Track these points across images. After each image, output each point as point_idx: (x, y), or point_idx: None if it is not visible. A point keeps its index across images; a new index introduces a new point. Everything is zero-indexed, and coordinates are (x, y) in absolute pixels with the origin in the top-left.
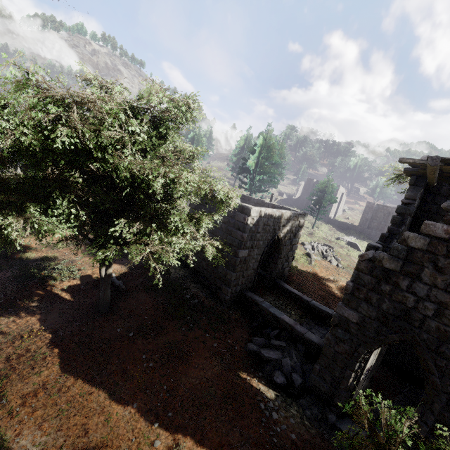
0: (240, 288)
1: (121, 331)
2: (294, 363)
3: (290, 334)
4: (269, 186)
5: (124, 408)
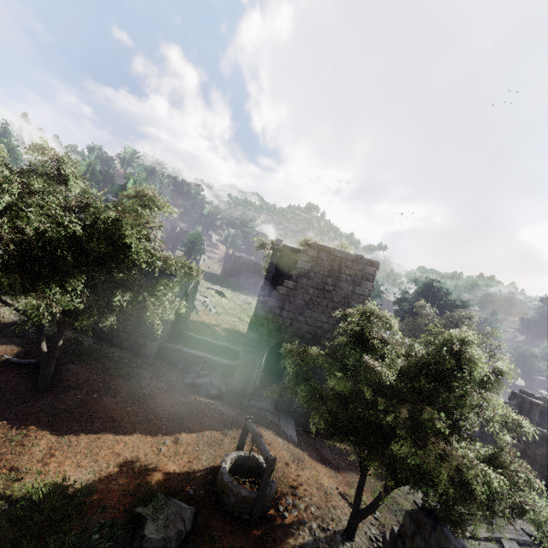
0: (161, 342)
1: (81, 397)
2: (219, 381)
3: (210, 365)
4: None
5: (132, 435)
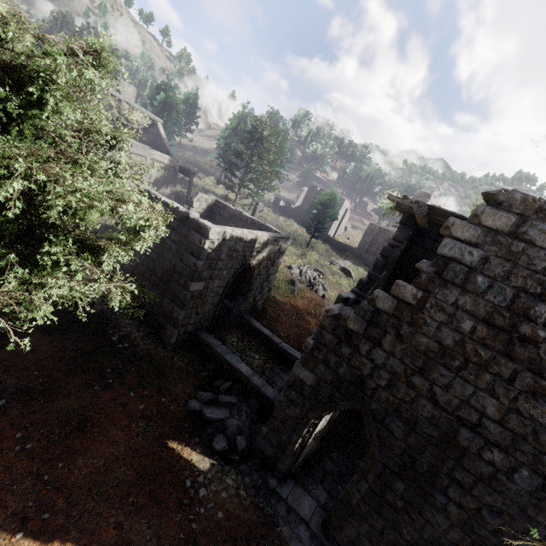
0: (193, 328)
1: None
2: (243, 423)
3: (245, 386)
4: (263, 188)
5: None
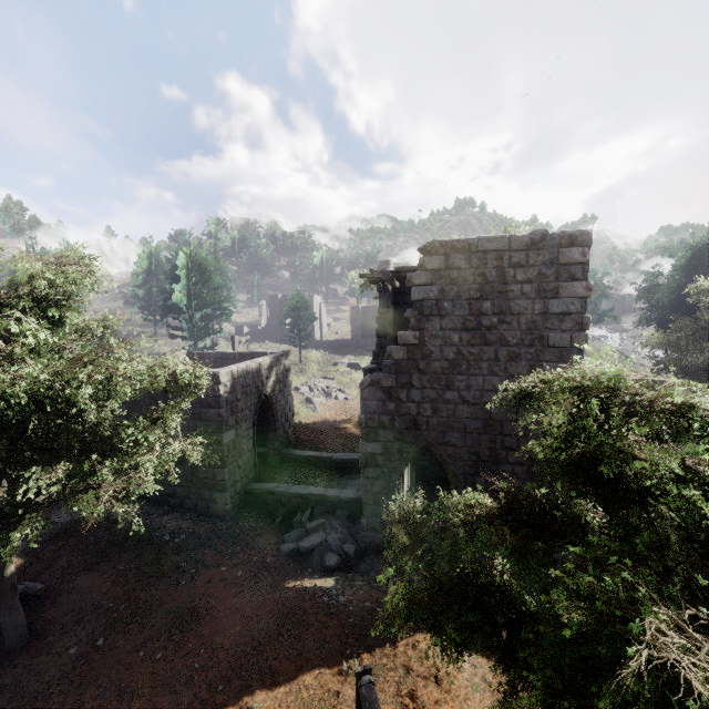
0: (241, 485)
1: (77, 650)
2: (342, 534)
3: (325, 505)
4: (219, 322)
5: None
